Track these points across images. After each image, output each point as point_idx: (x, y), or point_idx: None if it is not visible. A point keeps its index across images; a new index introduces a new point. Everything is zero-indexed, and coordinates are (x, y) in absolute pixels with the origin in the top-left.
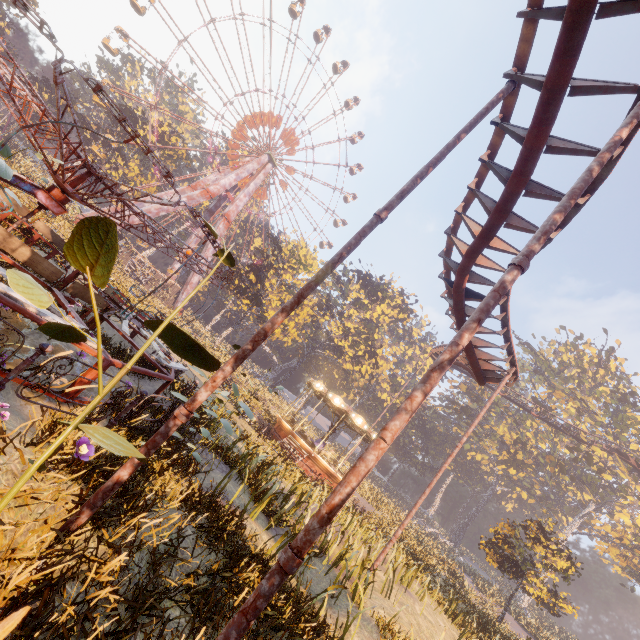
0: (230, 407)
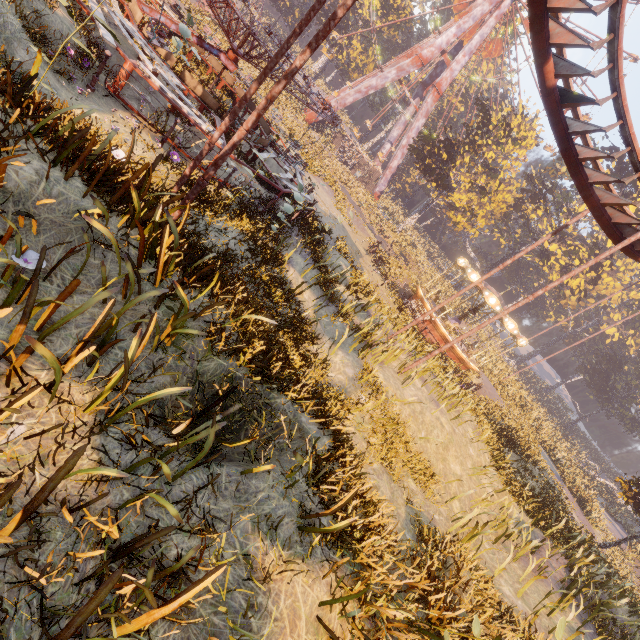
0: (367, 260)
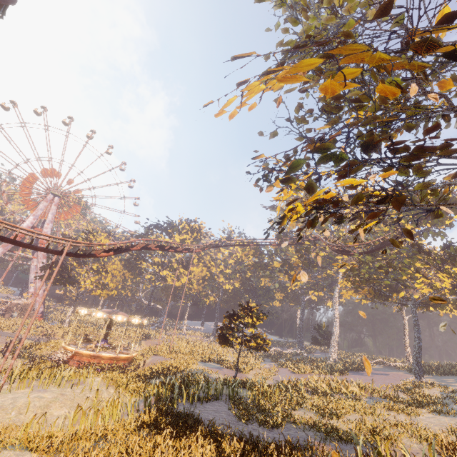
0: None
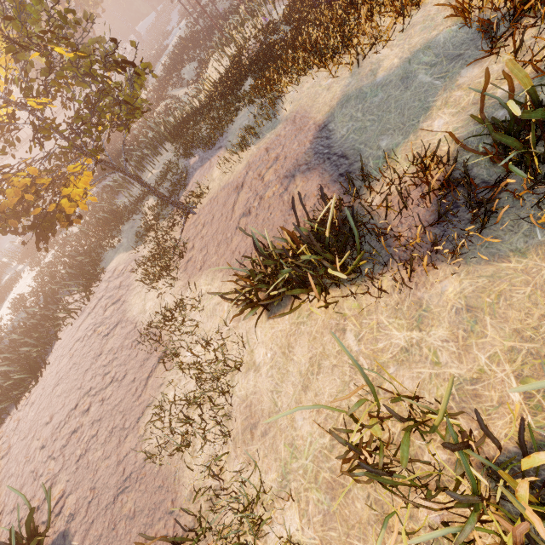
0: None
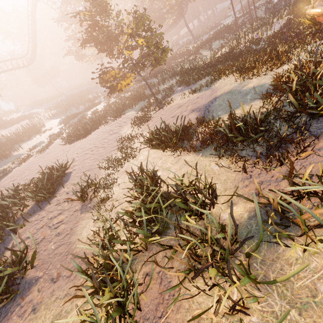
0: None
